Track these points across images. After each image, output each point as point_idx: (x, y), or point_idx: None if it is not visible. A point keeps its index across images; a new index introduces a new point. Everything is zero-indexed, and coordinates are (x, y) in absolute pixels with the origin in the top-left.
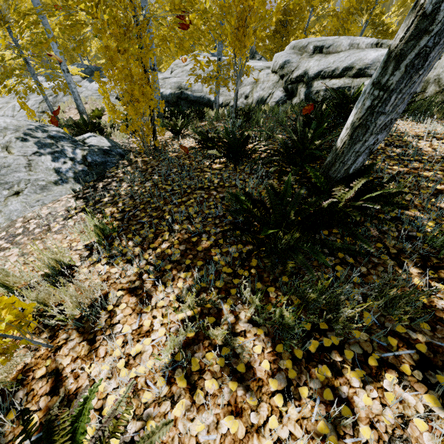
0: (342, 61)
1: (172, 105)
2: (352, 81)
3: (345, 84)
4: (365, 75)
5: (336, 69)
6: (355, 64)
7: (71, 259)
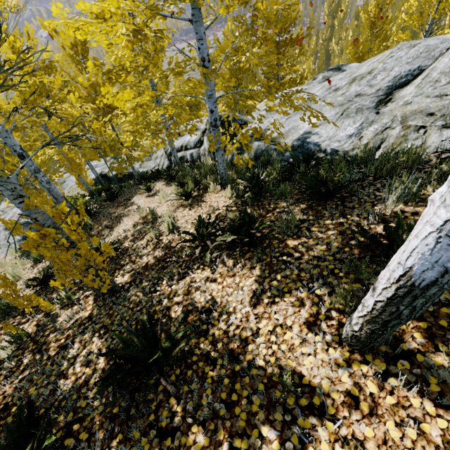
0: (180, 142)
1: (118, 181)
2: (184, 153)
3: (182, 155)
4: (188, 149)
5: (179, 147)
6: (183, 144)
7: (5, 260)
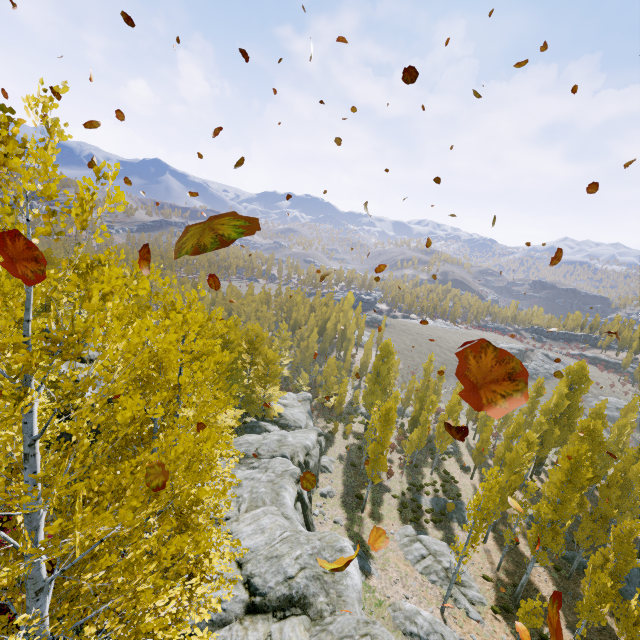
0: None
1: None
2: None
3: None
4: None
5: None
6: None
7: None
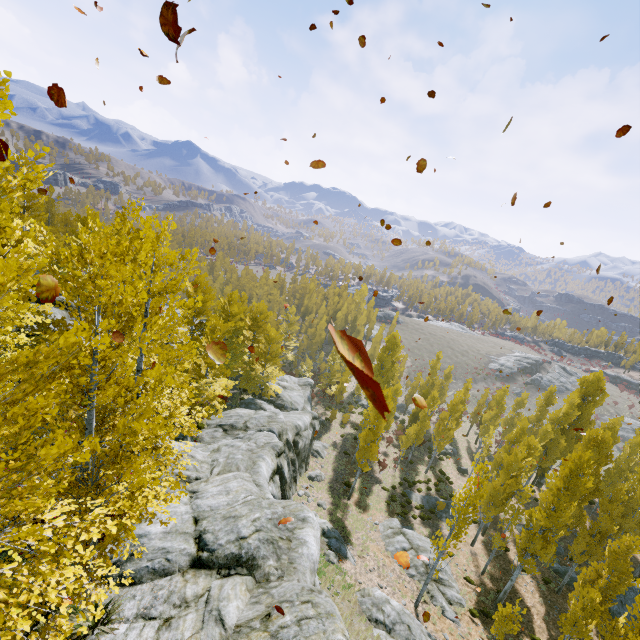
0: None
1: None
2: None
3: None
4: None
5: None
6: None
7: None
